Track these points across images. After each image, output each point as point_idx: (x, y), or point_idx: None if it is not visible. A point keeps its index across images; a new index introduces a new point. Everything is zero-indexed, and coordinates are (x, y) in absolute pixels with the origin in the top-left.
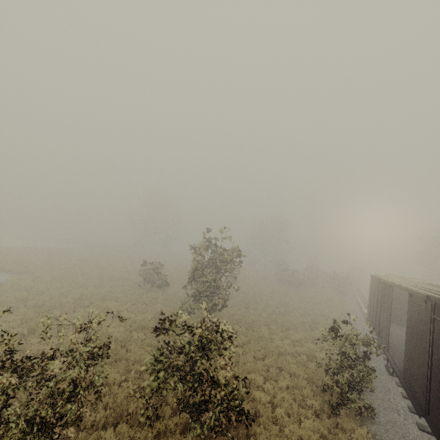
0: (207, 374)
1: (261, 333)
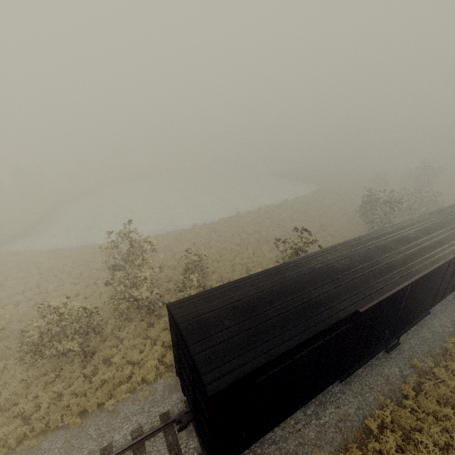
0: (432, 202)
1: (450, 202)
